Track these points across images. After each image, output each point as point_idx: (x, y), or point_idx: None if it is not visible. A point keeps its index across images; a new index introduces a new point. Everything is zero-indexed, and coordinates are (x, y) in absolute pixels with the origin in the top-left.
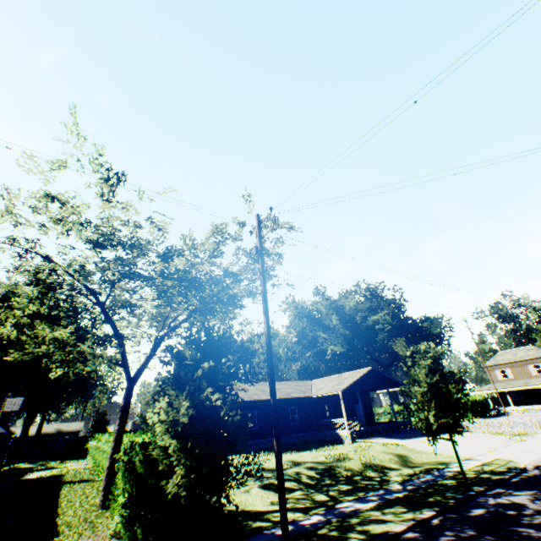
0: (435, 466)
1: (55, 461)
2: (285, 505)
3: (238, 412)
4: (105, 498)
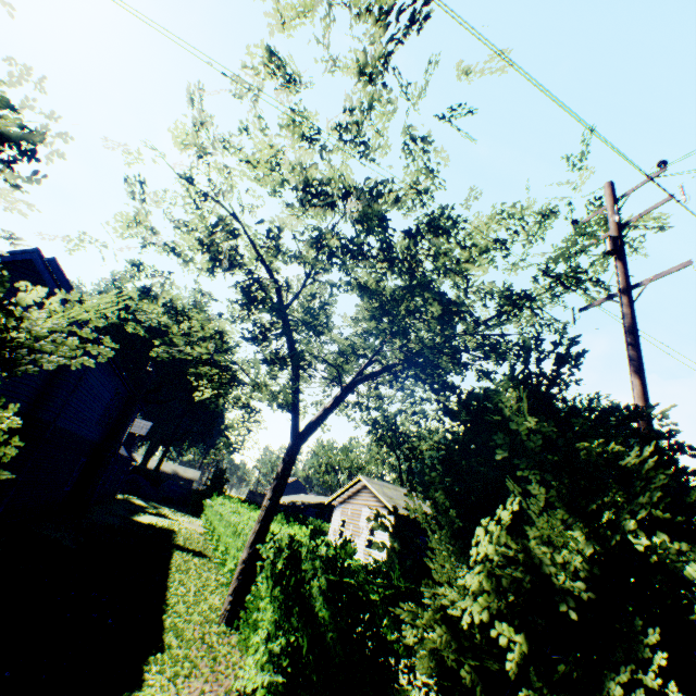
0: None
1: (167, 508)
2: None
3: None
4: (232, 608)
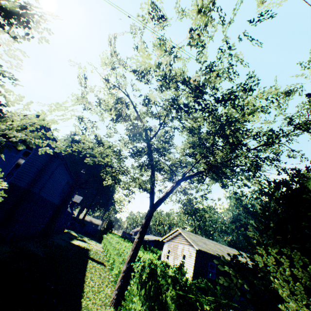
0: None
1: (86, 238)
2: None
3: None
4: (117, 298)
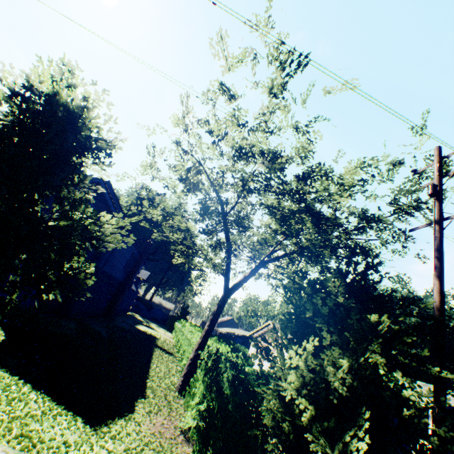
0: None
1: (154, 324)
2: None
3: None
4: (182, 384)
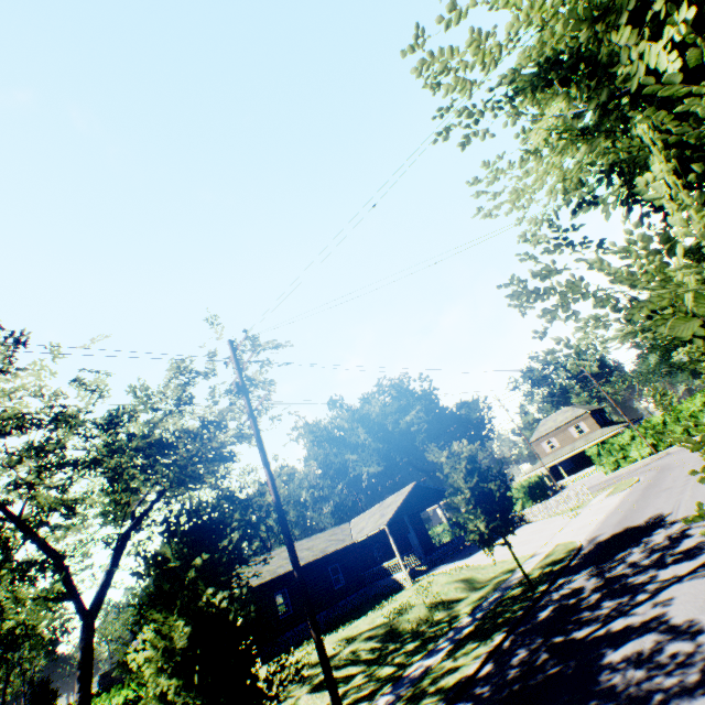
0: (503, 577)
1: None
2: (339, 702)
3: (253, 607)
4: None
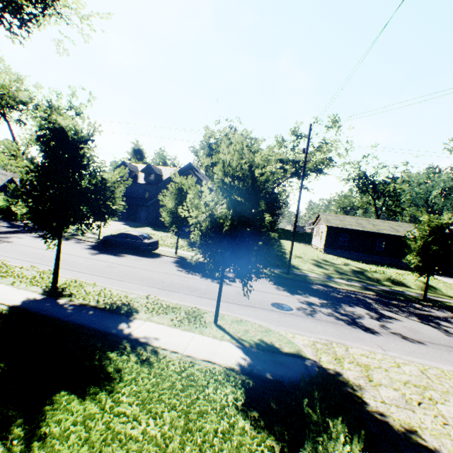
0: (447, 298)
1: None
2: (289, 261)
3: None
4: None
